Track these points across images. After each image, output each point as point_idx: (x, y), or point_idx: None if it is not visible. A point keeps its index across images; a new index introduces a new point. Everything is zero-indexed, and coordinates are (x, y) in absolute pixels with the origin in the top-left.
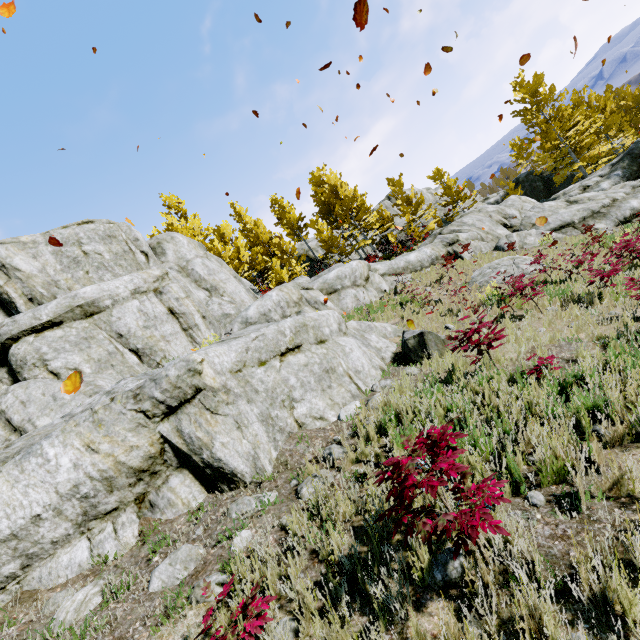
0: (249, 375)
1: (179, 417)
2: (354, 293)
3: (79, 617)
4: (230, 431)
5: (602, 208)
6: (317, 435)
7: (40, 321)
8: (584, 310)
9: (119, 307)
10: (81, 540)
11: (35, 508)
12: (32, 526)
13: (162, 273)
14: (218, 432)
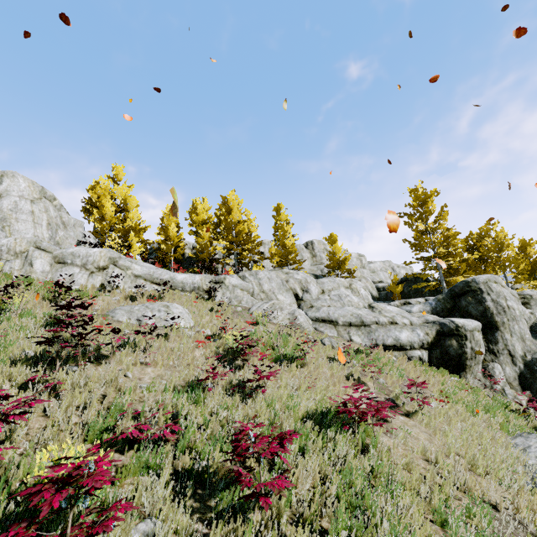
0: None
1: None
2: (75, 272)
3: None
4: None
5: (375, 324)
6: None
7: None
8: None
9: None
10: None
11: None
12: None
13: None
14: None
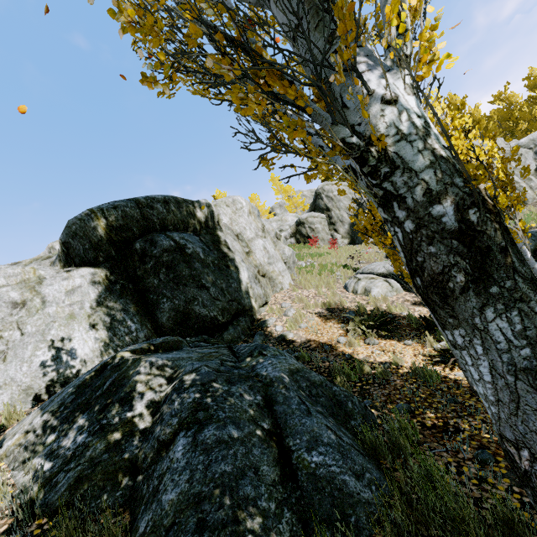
0: None
1: None
2: None
3: None
4: None
5: None
6: None
7: None
8: None
9: None
10: None
11: None
12: None
13: None
14: None
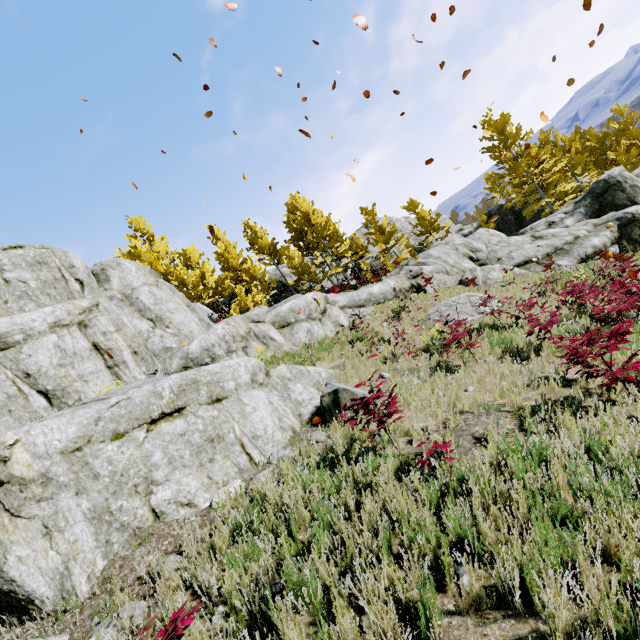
0: (92, 454)
1: None
2: (308, 327)
3: None
4: (33, 540)
5: (565, 245)
6: (169, 533)
7: None
8: (516, 367)
9: (32, 342)
10: None
11: None
12: None
13: (90, 304)
14: (15, 542)
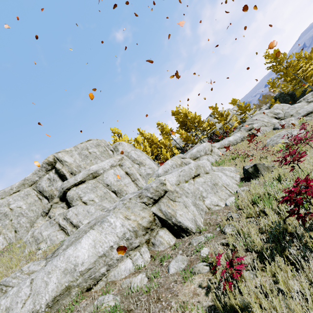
0: (183, 186)
1: (159, 204)
2: (206, 158)
3: (142, 285)
4: (182, 209)
5: None
6: (219, 211)
7: (77, 181)
8: None
9: (106, 173)
10: (127, 259)
11: (110, 243)
12: (110, 251)
13: (121, 157)
14: (177, 209)
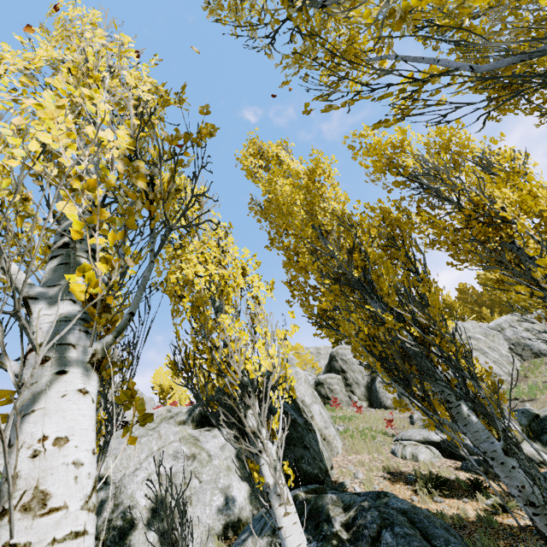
0: None
1: None
2: None
3: None
4: None
5: None
6: None
7: None
8: None
9: None
10: None
11: None
12: None
13: None
14: None
